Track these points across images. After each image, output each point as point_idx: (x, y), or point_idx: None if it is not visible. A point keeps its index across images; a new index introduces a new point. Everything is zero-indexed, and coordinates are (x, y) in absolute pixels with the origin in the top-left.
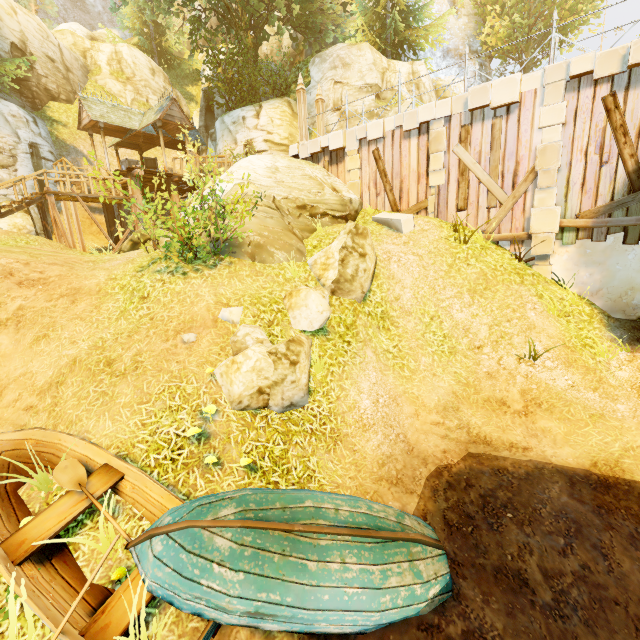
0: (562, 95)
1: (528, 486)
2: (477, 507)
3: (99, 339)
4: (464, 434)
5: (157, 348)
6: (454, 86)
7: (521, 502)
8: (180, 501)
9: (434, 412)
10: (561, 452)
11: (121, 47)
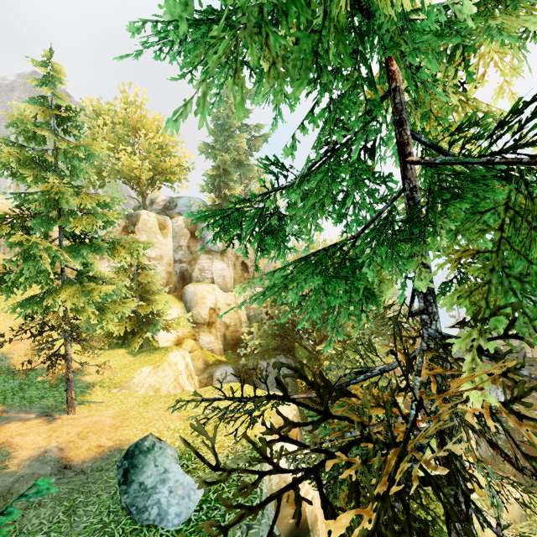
0: None
1: None
2: None
3: None
4: None
5: None
6: None
7: None
8: None
9: None
10: None
11: (187, 357)
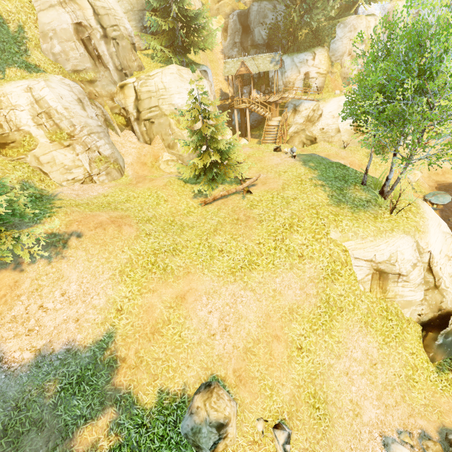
0: None
1: (450, 186)
2: (445, 191)
3: (378, 176)
4: (434, 181)
5: (395, 175)
6: (371, 9)
7: (450, 189)
8: (423, 195)
9: (427, 178)
10: (451, 180)
11: None
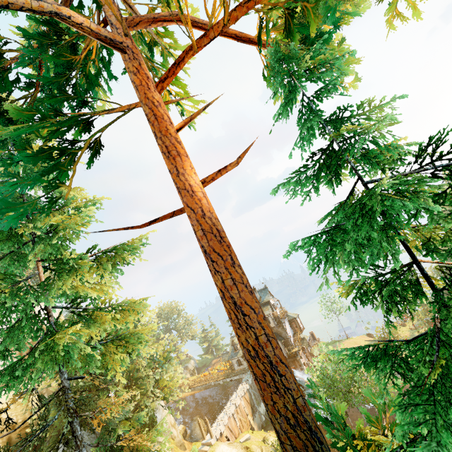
0: (242, 399)
1: None
2: None
3: None
4: None
5: None
6: None
7: None
8: None
9: None
10: None
11: None
